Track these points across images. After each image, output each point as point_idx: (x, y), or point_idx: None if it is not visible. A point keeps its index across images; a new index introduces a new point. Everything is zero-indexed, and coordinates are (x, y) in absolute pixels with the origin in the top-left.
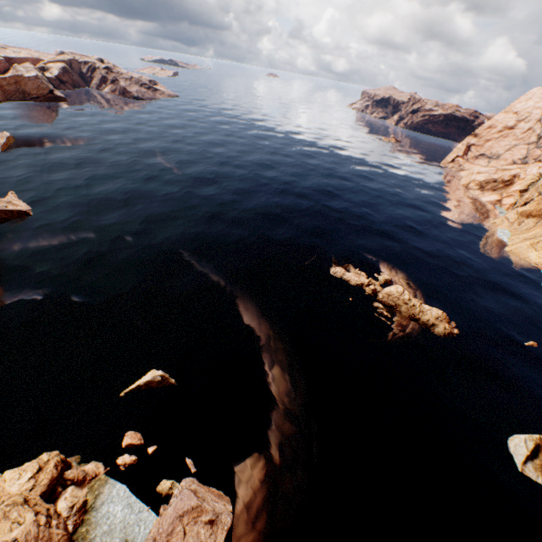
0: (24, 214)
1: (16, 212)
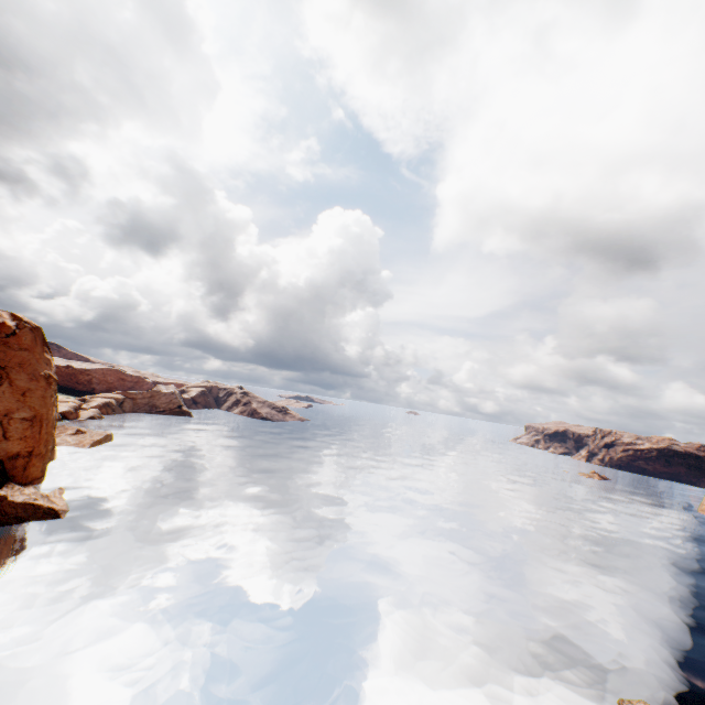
0: (51, 514)
1: (43, 509)
